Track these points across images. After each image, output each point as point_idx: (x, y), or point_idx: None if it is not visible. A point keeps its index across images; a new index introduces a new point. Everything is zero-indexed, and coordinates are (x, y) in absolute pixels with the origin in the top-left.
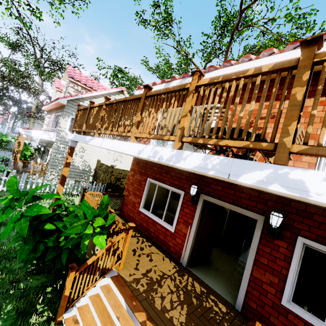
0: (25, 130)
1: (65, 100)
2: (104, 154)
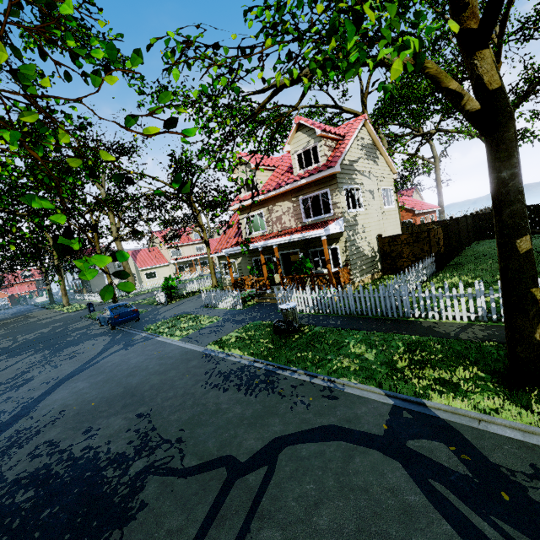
0: (324, 229)
1: (338, 166)
2: (376, 224)
